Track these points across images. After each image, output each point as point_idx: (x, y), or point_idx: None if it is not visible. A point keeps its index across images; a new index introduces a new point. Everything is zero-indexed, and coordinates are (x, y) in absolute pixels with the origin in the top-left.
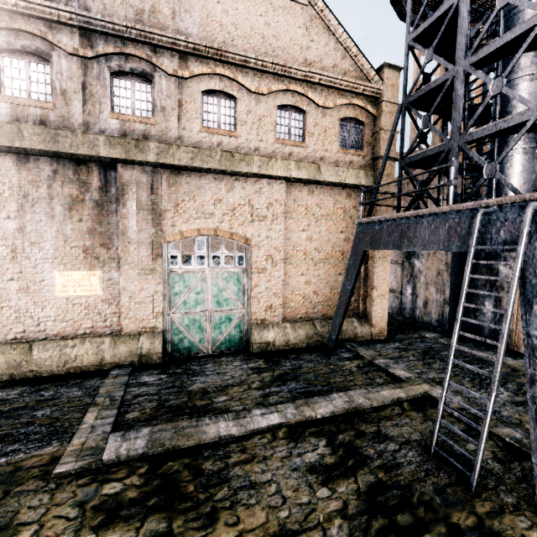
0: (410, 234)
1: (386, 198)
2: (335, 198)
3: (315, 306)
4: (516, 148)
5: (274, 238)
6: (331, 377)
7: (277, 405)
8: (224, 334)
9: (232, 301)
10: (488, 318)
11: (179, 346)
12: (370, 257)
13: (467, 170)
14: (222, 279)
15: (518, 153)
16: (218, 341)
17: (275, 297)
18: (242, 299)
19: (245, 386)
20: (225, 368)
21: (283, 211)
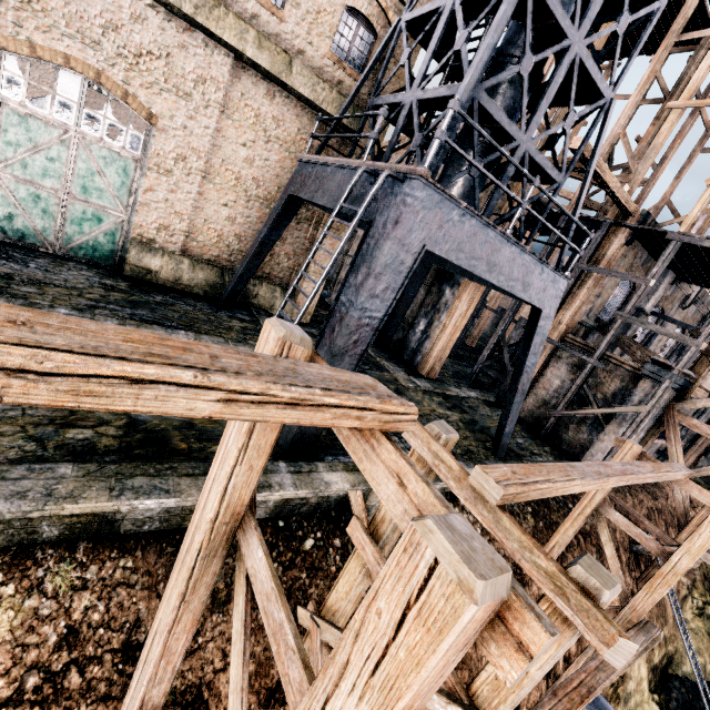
0: (326, 185)
1: (330, 136)
2: (303, 122)
3: (233, 254)
4: (472, 141)
5: (196, 135)
6: (201, 323)
7: (97, 315)
8: (86, 236)
9: (109, 196)
10: (416, 338)
11: (4, 223)
12: (323, 223)
13: (446, 158)
14: (98, 157)
15: (471, 149)
16: (74, 243)
17: (177, 218)
18: (125, 200)
19: (75, 292)
20: (63, 271)
21: (219, 101)
